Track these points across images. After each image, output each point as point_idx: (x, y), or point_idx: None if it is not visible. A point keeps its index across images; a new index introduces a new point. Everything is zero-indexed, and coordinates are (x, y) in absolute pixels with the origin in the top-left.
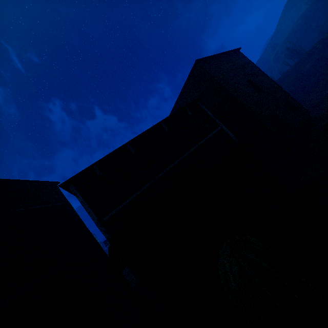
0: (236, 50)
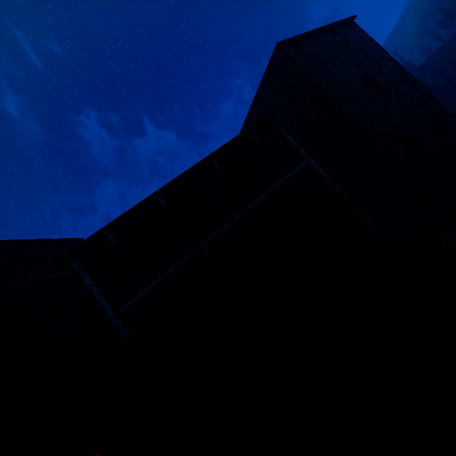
0: (347, 21)
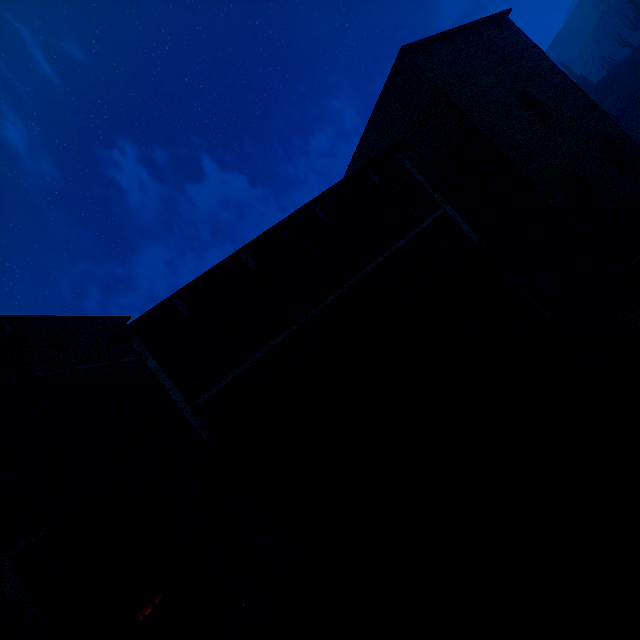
0: (498, 17)
